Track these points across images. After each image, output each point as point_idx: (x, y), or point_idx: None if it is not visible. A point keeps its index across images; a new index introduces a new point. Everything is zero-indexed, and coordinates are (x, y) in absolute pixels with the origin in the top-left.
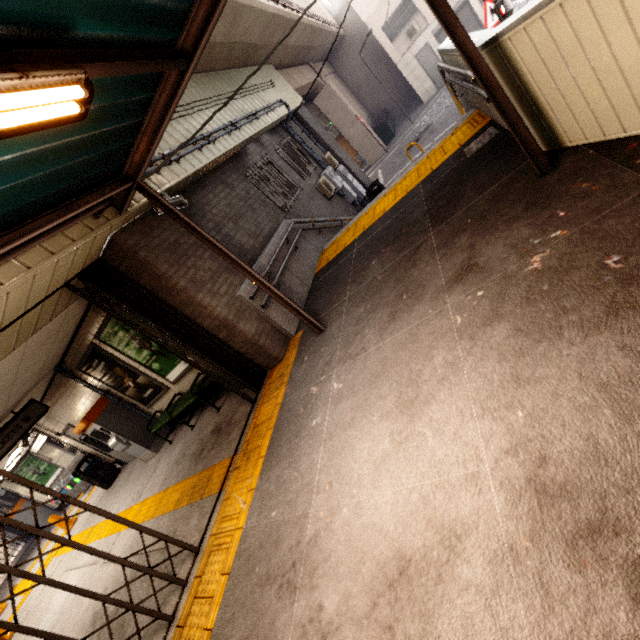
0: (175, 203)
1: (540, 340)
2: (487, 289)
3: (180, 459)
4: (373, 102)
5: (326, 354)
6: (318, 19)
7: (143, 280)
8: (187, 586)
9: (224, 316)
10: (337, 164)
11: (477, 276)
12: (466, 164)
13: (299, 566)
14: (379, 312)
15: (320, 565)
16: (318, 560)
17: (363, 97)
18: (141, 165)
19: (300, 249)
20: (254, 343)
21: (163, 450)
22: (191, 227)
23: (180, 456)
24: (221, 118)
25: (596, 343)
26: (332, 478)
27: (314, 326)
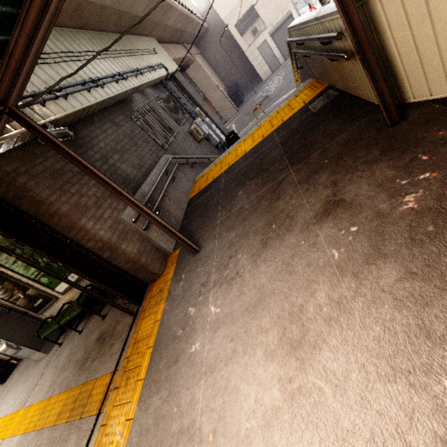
0: (60, 134)
1: (444, 288)
2: (361, 225)
3: (66, 365)
4: (228, 77)
5: (202, 274)
6: (190, 11)
7: (23, 205)
8: None
9: (107, 238)
10: (204, 116)
11: (346, 211)
12: (313, 117)
13: None
14: (250, 238)
15: None
16: None
17: (221, 73)
18: (12, 89)
19: (177, 179)
20: (136, 261)
21: (53, 351)
22: (71, 156)
23: (66, 361)
24: (110, 68)
25: None
26: (216, 426)
27: (190, 247)
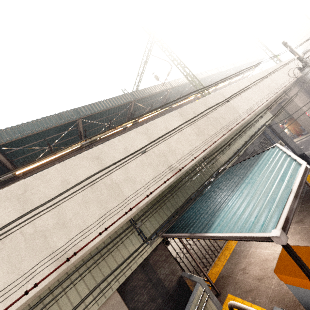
0: None
1: (302, 240)
2: (301, 228)
3: None
4: None
5: None
6: (291, 81)
7: None
8: (219, 253)
9: None
10: (283, 145)
11: (301, 224)
12: None
13: (247, 256)
14: None
15: (251, 256)
16: (251, 256)
17: None
18: None
19: None
20: None
21: None
22: None
23: None
24: (242, 141)
25: (308, 244)
26: (256, 246)
27: None
